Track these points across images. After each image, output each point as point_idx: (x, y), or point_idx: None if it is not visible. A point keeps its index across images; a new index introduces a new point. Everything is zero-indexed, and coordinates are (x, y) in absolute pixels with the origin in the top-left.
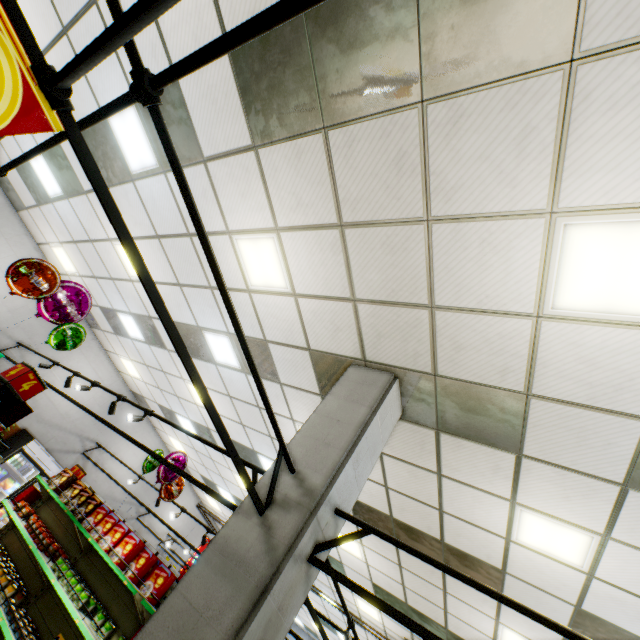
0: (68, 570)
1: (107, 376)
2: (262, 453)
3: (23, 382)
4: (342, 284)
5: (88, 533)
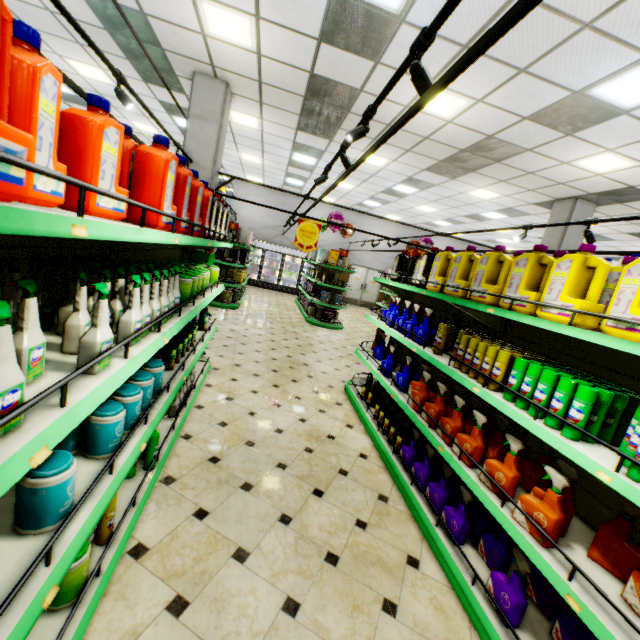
0: None
1: (445, 243)
2: None
3: None
4: (520, 189)
5: None
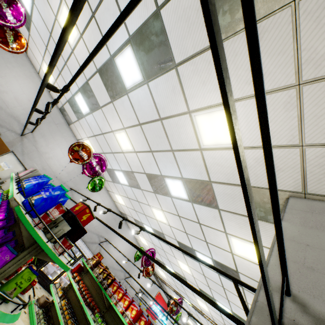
0: (101, 322)
1: (108, 204)
2: (198, 251)
3: (83, 215)
4: (291, 134)
5: (110, 299)
